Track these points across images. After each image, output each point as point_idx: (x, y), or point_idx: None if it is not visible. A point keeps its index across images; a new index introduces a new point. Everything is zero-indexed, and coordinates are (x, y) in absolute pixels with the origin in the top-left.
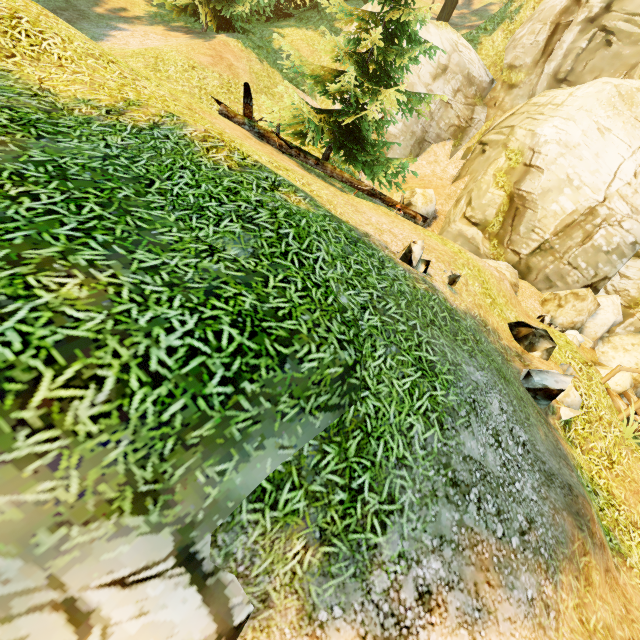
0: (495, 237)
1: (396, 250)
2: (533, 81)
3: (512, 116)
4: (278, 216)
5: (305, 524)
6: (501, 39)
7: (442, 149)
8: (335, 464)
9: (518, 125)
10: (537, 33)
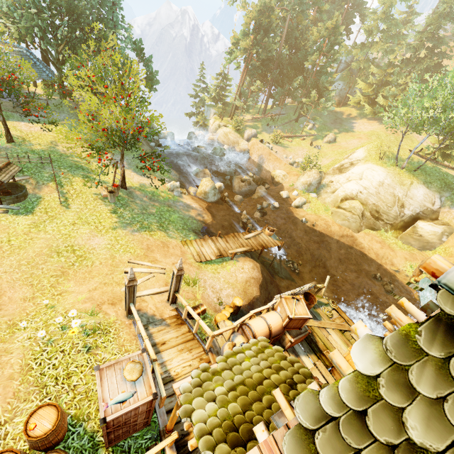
0: None
1: None
2: None
3: None
4: (443, 173)
5: (449, 200)
6: None
7: None
8: (453, 197)
9: None
10: None
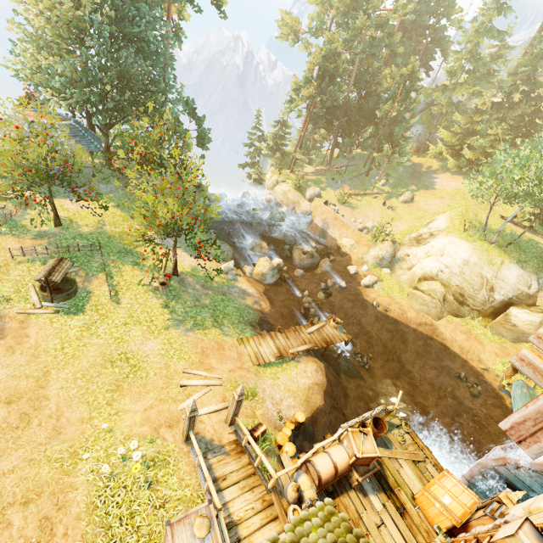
0: None
1: None
2: None
3: None
4: (541, 249)
5: None
6: None
7: None
8: None
9: None
10: None
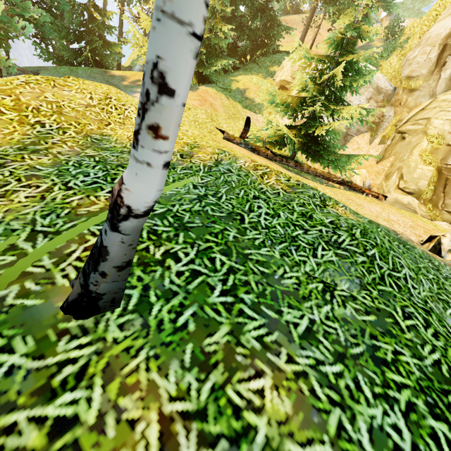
0: (429, 202)
1: (415, 240)
2: (431, 85)
3: (423, 111)
4: (357, 237)
5: None
6: (396, 61)
7: (362, 139)
8: None
9: (433, 117)
10: (428, 53)
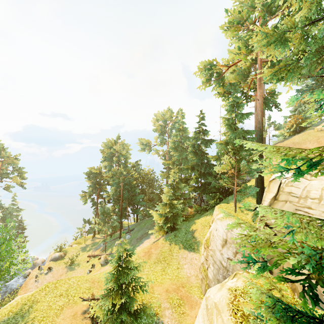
0: None
1: None
2: None
3: None
4: None
5: None
6: None
7: None
8: None
9: None
10: None
